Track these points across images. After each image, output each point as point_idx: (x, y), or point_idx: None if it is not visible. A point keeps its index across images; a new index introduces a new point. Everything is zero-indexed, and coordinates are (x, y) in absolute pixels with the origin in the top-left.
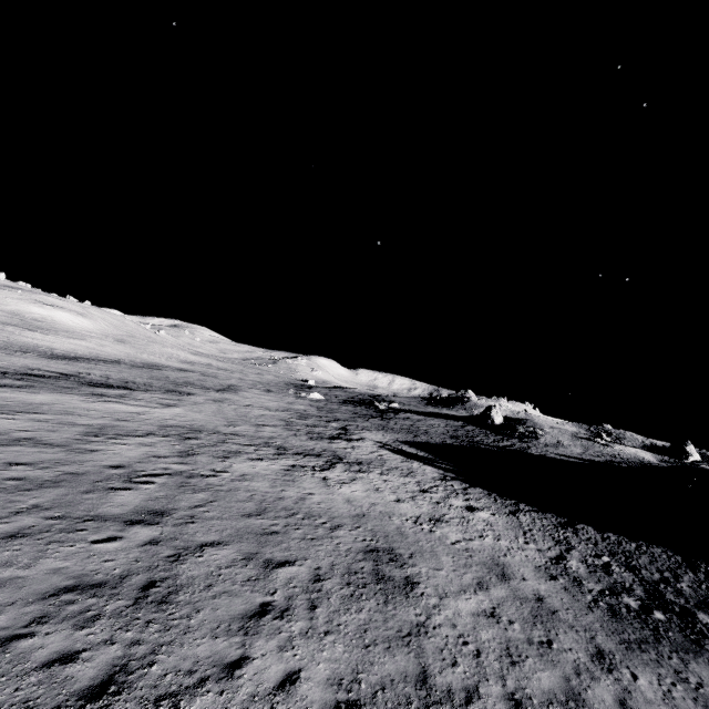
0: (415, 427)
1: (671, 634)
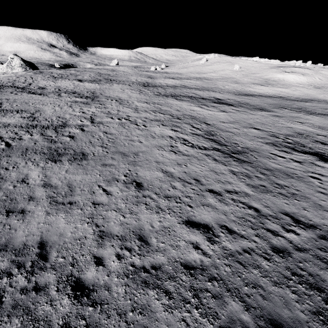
0: None
1: None
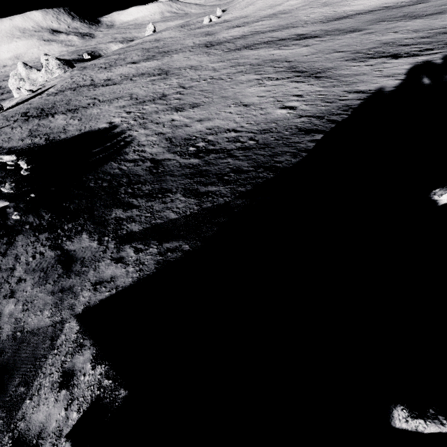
0: None
1: (179, 149)
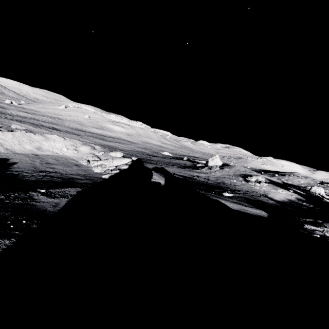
0: (149, 157)
1: None
